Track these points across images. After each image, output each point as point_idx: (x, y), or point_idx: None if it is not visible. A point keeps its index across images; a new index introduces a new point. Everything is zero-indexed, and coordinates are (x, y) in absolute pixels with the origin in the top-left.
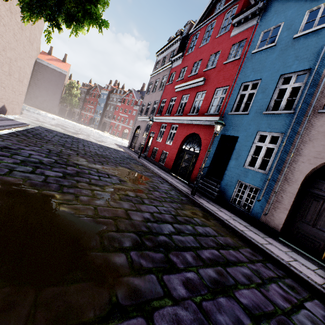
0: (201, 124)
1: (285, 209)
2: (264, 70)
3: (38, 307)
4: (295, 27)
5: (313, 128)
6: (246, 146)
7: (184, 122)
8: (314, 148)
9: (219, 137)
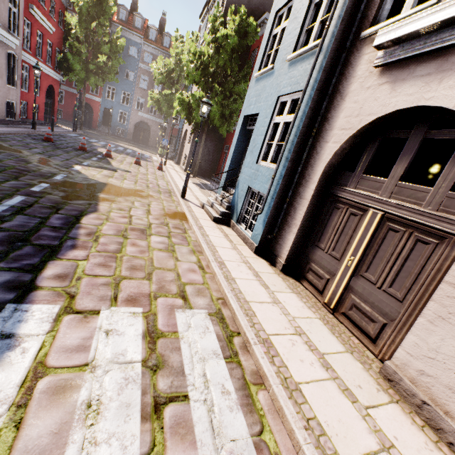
0: (89, 98)
1: (132, 134)
2: (116, 85)
3: (138, 147)
4: (124, 73)
5: (134, 113)
6: (117, 115)
7: (72, 92)
8: (135, 119)
9: (103, 108)
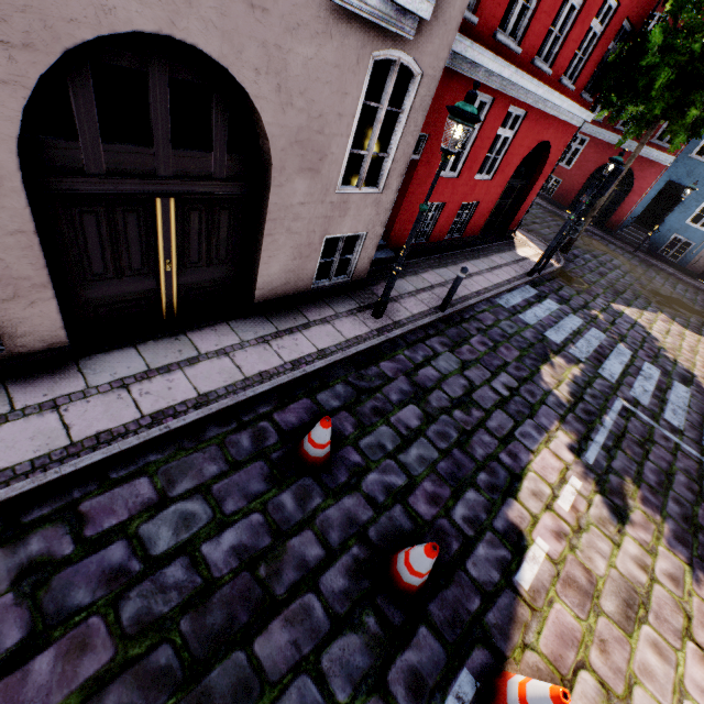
0: (639, 155)
1: None
2: None
3: None
4: None
5: None
6: (696, 203)
7: (606, 140)
8: None
9: (664, 182)
